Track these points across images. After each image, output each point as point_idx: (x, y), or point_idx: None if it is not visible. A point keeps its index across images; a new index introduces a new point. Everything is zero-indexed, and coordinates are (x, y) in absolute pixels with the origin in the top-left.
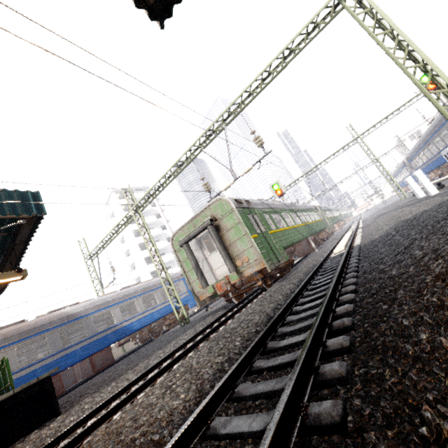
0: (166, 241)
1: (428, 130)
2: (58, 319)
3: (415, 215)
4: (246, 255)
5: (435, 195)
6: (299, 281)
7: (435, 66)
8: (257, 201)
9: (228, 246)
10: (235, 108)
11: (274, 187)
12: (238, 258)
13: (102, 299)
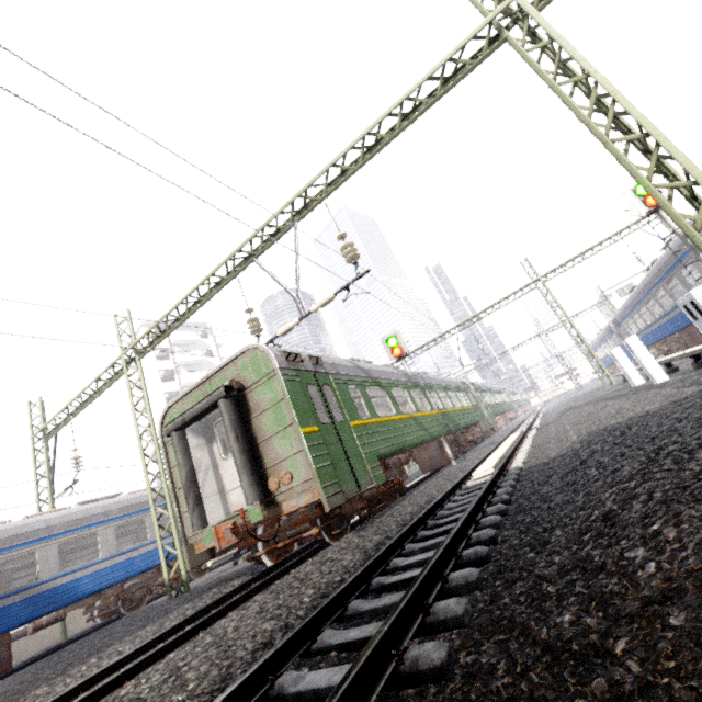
0: None
1: (646, 277)
2: None
3: (629, 419)
4: (289, 469)
5: (664, 384)
6: (378, 545)
7: (665, 139)
8: (343, 361)
9: (258, 444)
10: (317, 193)
11: (390, 343)
12: (273, 473)
13: (24, 525)
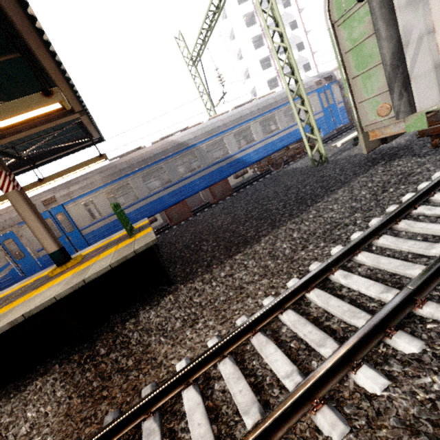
0: (289, 29)
1: None
2: (170, 148)
3: None
4: None
5: None
6: None
7: None
8: None
9: None
10: None
11: None
12: None
13: (212, 124)
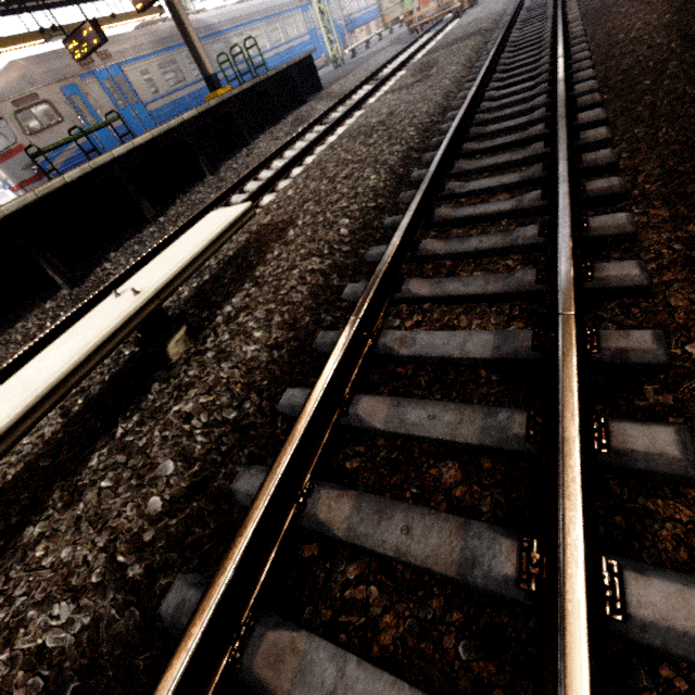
0: None
1: None
2: (201, 28)
3: None
4: None
5: None
6: None
7: None
8: None
9: None
10: None
11: None
12: None
13: (229, 13)
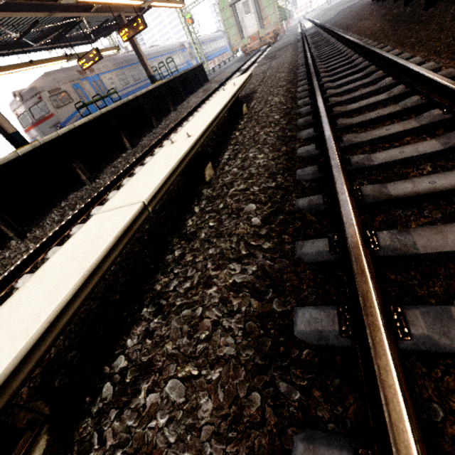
0: None
1: None
2: (135, 58)
3: (349, 6)
4: (270, 19)
5: None
6: (295, 36)
7: None
8: None
9: (260, 10)
10: None
11: None
12: (264, 21)
13: (147, 51)
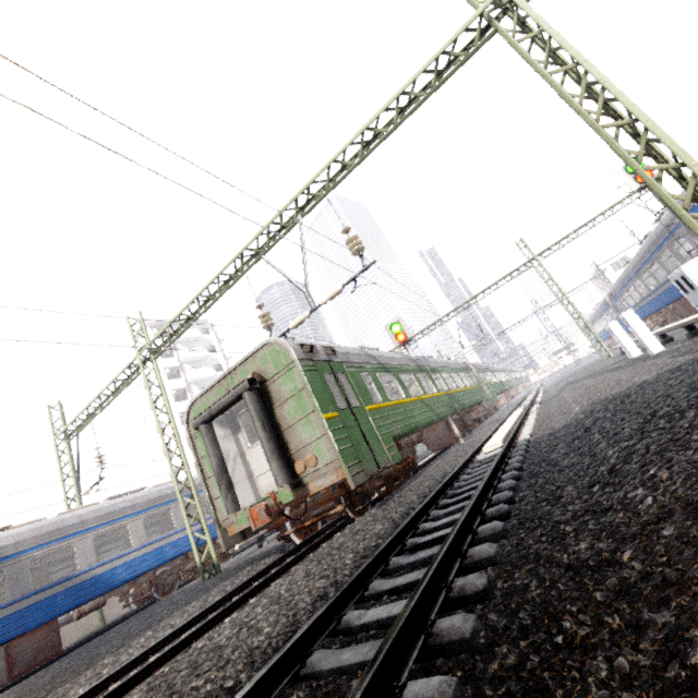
0: None
1: (640, 251)
2: None
3: (627, 389)
4: (313, 453)
5: (660, 354)
6: (404, 515)
7: (652, 124)
8: (353, 349)
9: (283, 431)
10: (319, 188)
11: (394, 329)
12: (298, 457)
13: (60, 521)
